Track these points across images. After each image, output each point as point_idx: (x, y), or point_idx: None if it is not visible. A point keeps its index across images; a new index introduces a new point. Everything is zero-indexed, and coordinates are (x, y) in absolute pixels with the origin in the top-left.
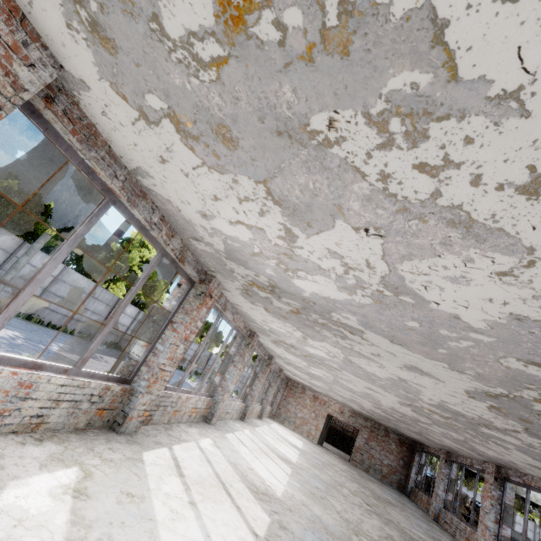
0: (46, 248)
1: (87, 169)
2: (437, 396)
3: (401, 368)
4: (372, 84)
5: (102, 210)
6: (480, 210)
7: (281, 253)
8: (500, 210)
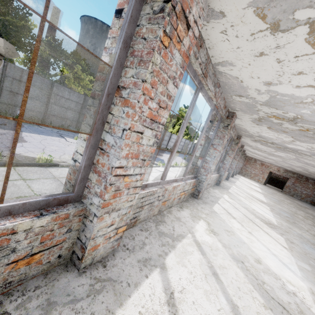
0: None
1: None
2: None
3: None
4: None
5: None
6: None
7: (285, 141)
8: None
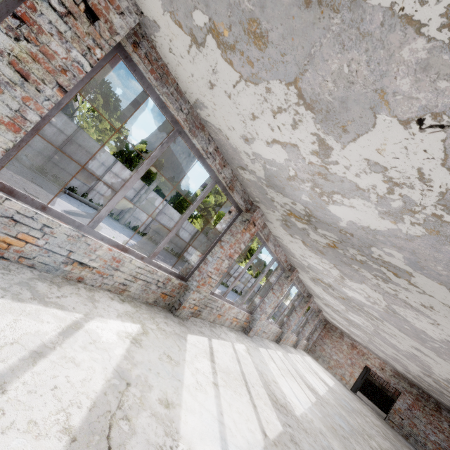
0: (158, 191)
1: (161, 104)
2: None
3: None
4: None
5: (171, 139)
6: None
7: (315, 173)
8: None
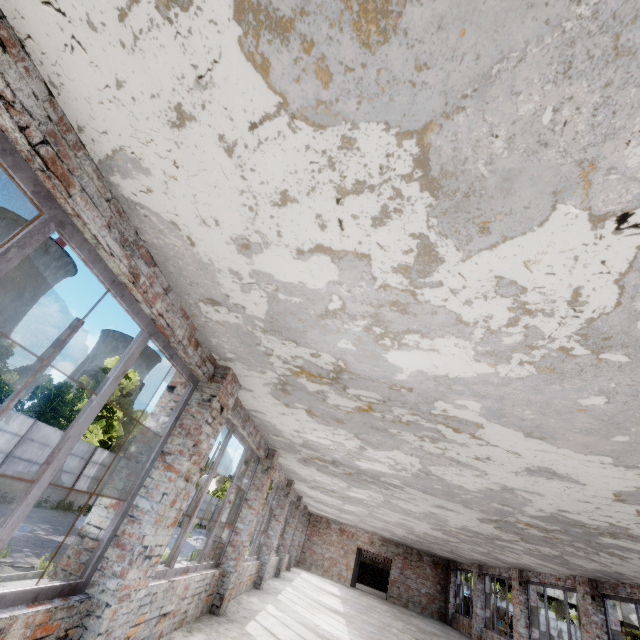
0: None
1: (227, 420)
2: (460, 522)
3: (432, 506)
4: (417, 431)
5: (228, 440)
6: (462, 459)
7: (351, 452)
8: (469, 461)
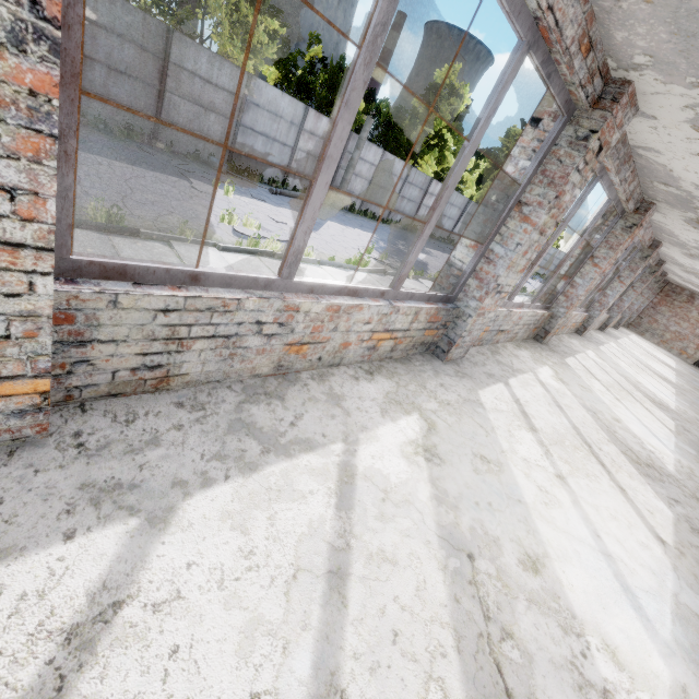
0: (355, 128)
1: None
2: None
3: None
4: None
5: (591, 189)
6: None
7: None
8: None
